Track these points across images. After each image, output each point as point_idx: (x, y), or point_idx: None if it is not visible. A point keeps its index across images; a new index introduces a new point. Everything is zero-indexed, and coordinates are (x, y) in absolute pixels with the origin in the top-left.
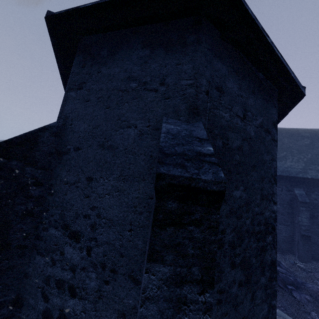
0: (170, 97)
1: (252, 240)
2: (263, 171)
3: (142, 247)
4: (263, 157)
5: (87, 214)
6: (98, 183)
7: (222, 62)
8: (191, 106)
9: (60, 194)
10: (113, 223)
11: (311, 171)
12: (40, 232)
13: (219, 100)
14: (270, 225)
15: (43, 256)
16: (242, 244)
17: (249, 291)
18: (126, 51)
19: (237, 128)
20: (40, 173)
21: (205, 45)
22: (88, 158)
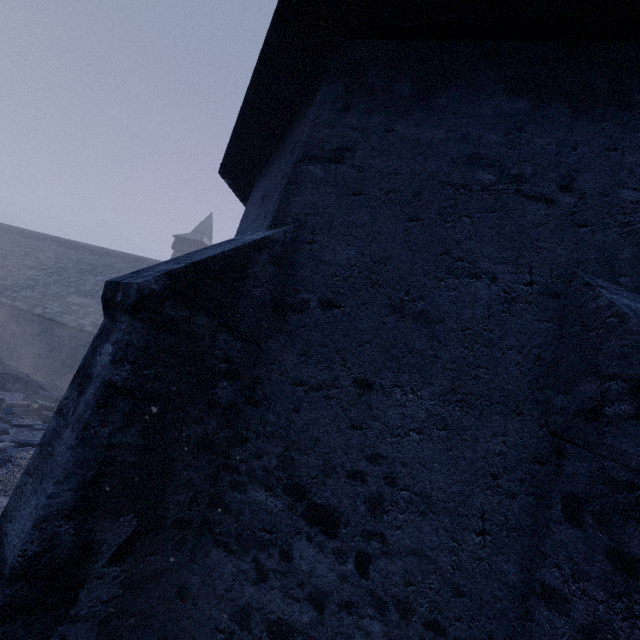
0: (590, 225)
1: None
2: None
3: (517, 581)
4: None
5: (359, 470)
6: (390, 398)
7: None
8: None
9: (279, 406)
10: (433, 505)
11: None
12: (224, 491)
13: None
14: None
15: (232, 553)
16: None
17: None
18: (464, 92)
19: None
20: (238, 348)
21: None
22: (361, 332)
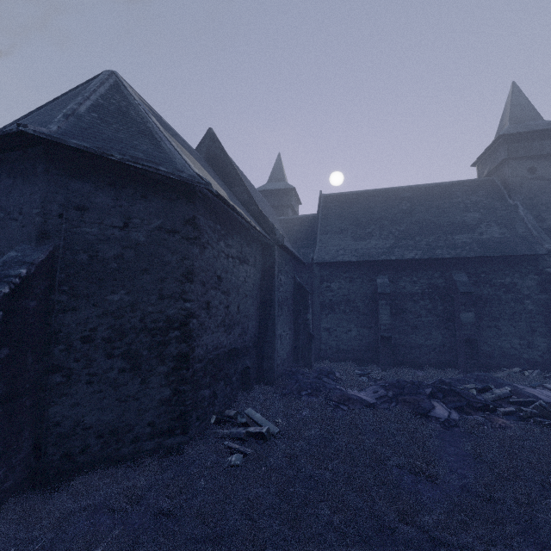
0: (26, 226)
1: (143, 335)
2: (164, 273)
3: None
4: (165, 259)
5: None
6: None
7: (83, 181)
8: (38, 233)
9: None
10: None
11: (399, 250)
12: None
13: (81, 219)
14: (177, 321)
15: None
16: (126, 339)
17: (138, 377)
18: None
19: (112, 239)
20: None
21: (54, 172)
22: None
